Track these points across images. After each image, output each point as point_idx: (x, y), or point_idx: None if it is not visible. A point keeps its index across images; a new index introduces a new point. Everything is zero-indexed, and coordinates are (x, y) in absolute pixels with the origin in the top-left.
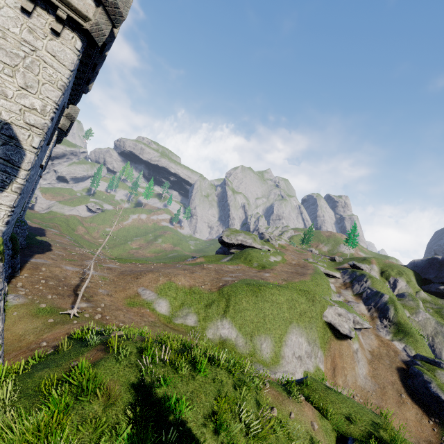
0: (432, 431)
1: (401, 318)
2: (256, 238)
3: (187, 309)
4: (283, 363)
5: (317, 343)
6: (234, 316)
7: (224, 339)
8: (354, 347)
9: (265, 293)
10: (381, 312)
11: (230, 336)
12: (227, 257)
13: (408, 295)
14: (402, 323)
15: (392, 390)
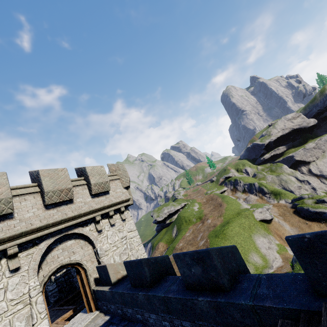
0: (326, 227)
1: (270, 188)
2: (173, 203)
3: None
4: (268, 258)
5: (266, 233)
6: None
7: None
8: (276, 220)
9: (229, 233)
10: (261, 192)
11: None
12: (173, 228)
13: (257, 173)
14: (273, 190)
15: (302, 224)
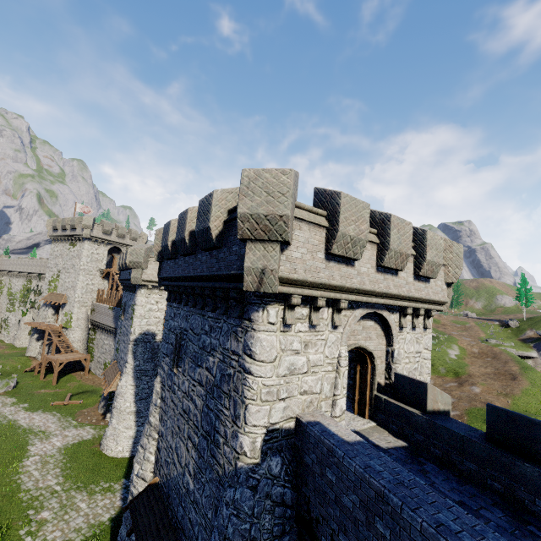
0: None
1: None
2: None
3: None
4: None
5: None
6: None
7: None
8: None
9: None
10: None
11: None
12: None
13: None
14: None
15: None
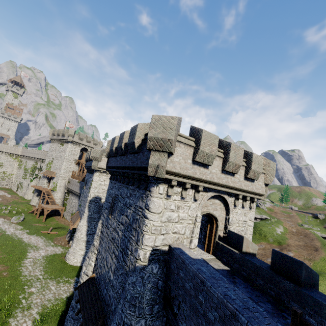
0: None
1: None
2: None
3: None
4: None
5: None
6: None
7: None
8: None
9: None
10: None
11: None
12: None
13: None
14: None
15: None
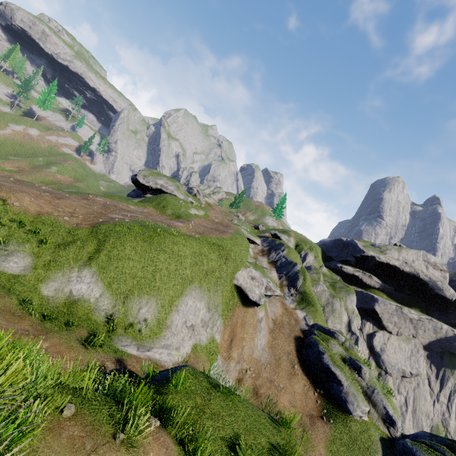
0: (315, 403)
1: (307, 287)
2: (180, 186)
3: (15, 246)
4: (166, 335)
5: (219, 309)
6: (106, 265)
7: (75, 299)
8: (260, 315)
9: (164, 241)
10: (291, 281)
11: (89, 295)
12: (137, 199)
13: (314, 269)
14: (307, 293)
15: (286, 361)
